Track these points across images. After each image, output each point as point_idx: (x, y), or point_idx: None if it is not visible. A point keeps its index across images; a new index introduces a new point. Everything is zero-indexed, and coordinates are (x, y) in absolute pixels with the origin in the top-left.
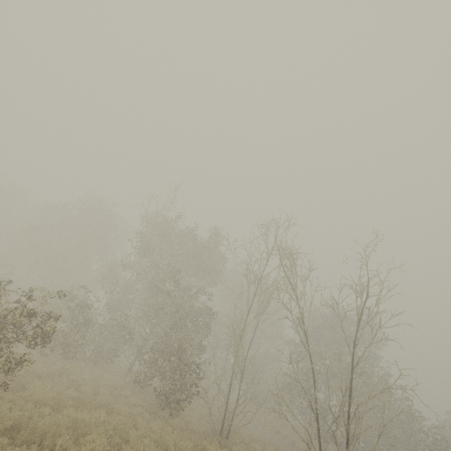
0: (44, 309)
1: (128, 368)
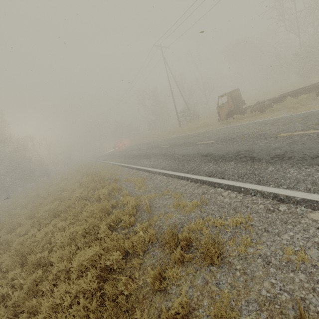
0: None
1: None
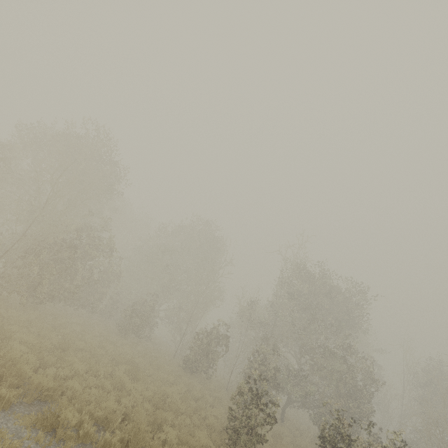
0: (207, 350)
1: (281, 414)
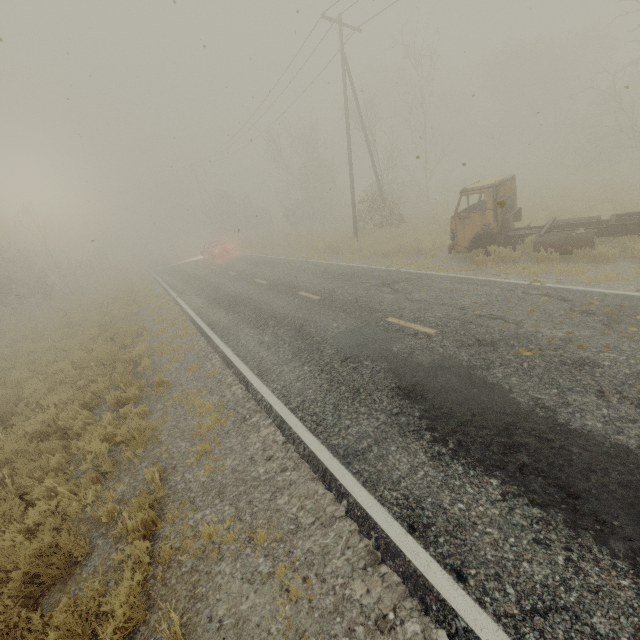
0: None
1: None
